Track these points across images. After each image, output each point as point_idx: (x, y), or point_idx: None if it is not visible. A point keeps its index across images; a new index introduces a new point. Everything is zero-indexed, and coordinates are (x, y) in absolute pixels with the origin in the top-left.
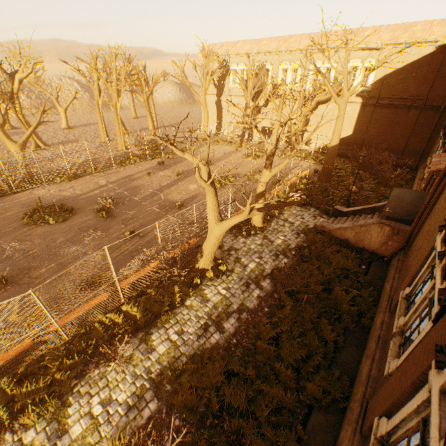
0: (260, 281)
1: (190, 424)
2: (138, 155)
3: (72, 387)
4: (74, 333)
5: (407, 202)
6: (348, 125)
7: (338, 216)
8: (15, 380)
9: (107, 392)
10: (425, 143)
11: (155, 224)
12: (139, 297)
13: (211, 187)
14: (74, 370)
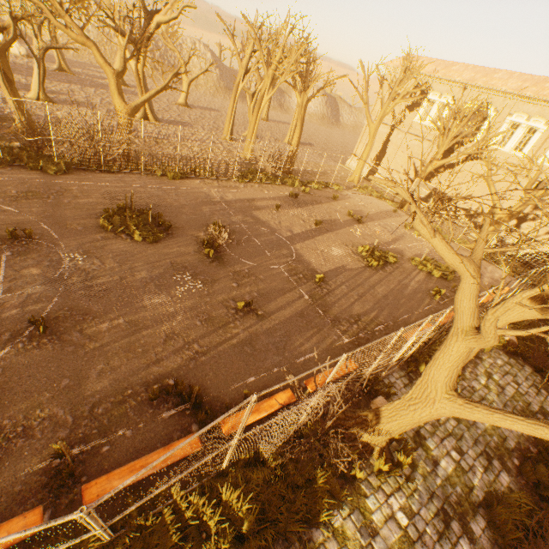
0: (467, 516)
1: None
2: (265, 173)
3: None
4: (123, 521)
5: None
6: None
7: None
8: None
9: None
10: None
11: (281, 300)
12: (250, 464)
13: (496, 339)
14: None
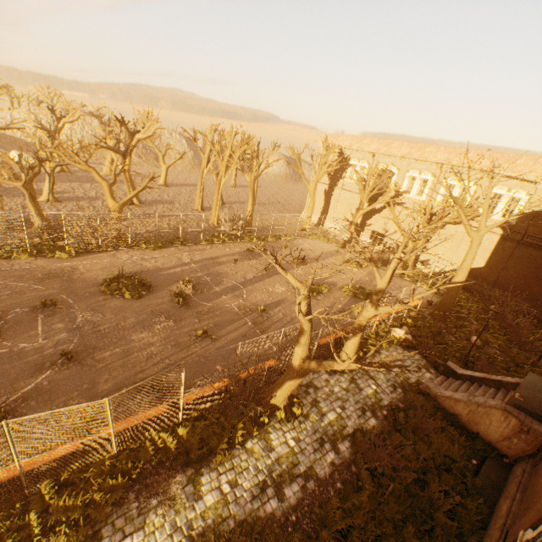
0: (337, 441)
1: None
2: (228, 234)
3: (106, 515)
4: (123, 446)
5: None
6: (480, 255)
7: (449, 376)
8: (57, 488)
9: (141, 537)
10: None
11: (230, 327)
12: (198, 419)
13: (308, 322)
14: (113, 493)
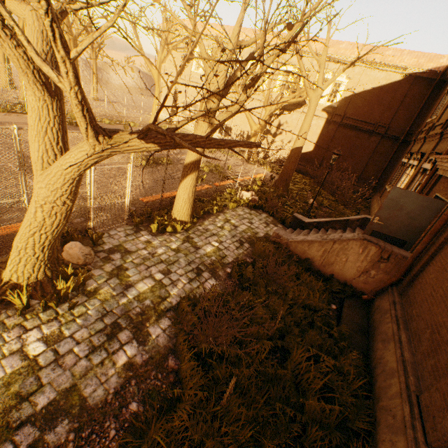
0: (147, 322)
1: None
2: None
3: None
4: None
5: (406, 212)
6: (310, 140)
7: (297, 227)
8: None
9: None
10: (381, 172)
11: None
12: None
13: (14, 45)
14: None
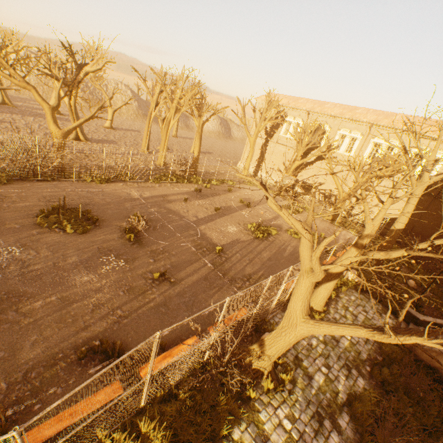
0: (335, 414)
1: None
2: (176, 175)
3: None
4: None
5: None
6: (399, 206)
7: (410, 321)
8: None
9: None
10: None
11: (189, 269)
12: (165, 400)
13: (323, 273)
14: None
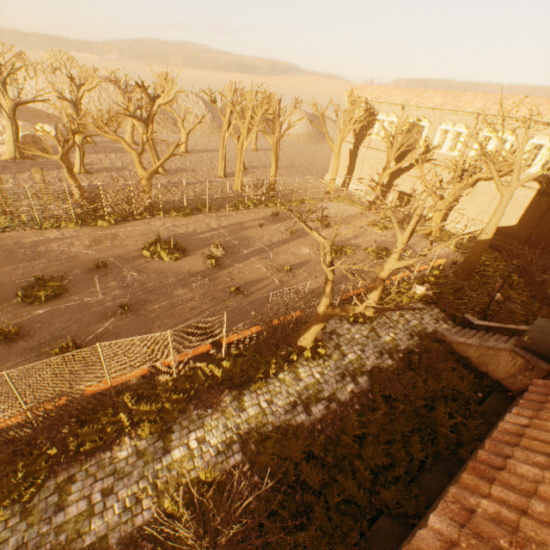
0: (357, 375)
1: (267, 484)
2: (252, 200)
3: (174, 418)
4: (180, 373)
5: None
6: (514, 212)
7: (466, 327)
8: (136, 398)
9: (202, 433)
10: None
11: (260, 285)
12: (237, 356)
13: (331, 273)
14: (177, 405)
